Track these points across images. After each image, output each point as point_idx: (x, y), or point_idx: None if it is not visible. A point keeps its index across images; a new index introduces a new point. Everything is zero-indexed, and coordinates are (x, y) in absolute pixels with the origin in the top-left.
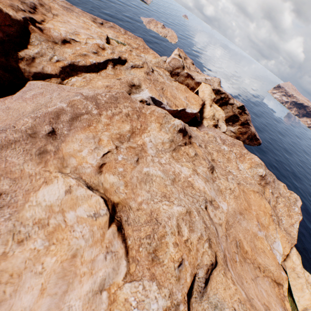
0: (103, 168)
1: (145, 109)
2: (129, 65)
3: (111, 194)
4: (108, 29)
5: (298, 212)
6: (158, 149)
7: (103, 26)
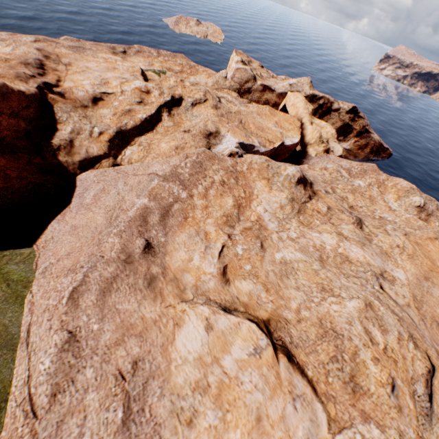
0: (227, 274)
1: (240, 165)
2: (187, 104)
3: (254, 310)
4: (135, 57)
5: None
6: (279, 219)
7: (127, 56)
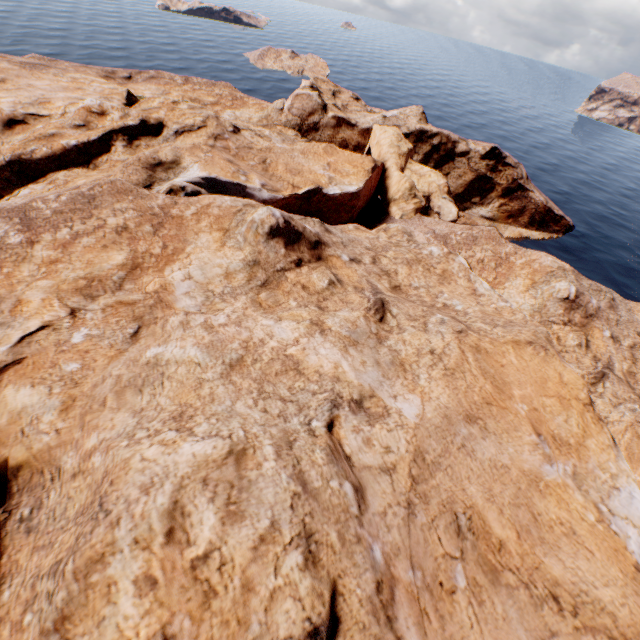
0: (6, 373)
1: (181, 207)
2: (169, 133)
3: (4, 444)
4: (144, 85)
5: None
6: (213, 293)
7: (132, 82)
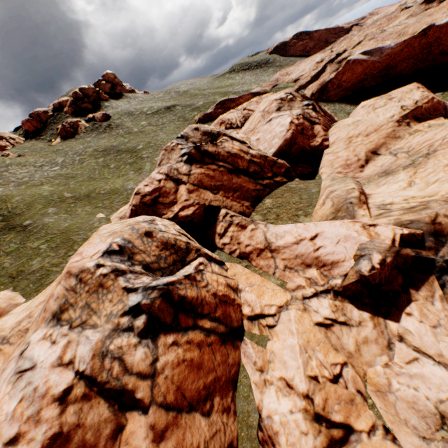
0: None
1: (401, 13)
2: None
3: None
4: None
5: None
6: None
7: None
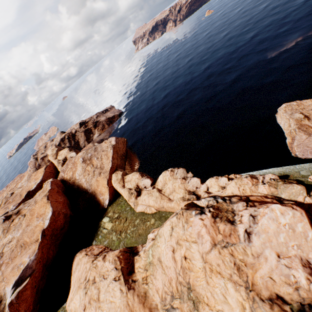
0: None
1: None
2: None
3: None
4: None
5: (110, 149)
6: None
7: None
